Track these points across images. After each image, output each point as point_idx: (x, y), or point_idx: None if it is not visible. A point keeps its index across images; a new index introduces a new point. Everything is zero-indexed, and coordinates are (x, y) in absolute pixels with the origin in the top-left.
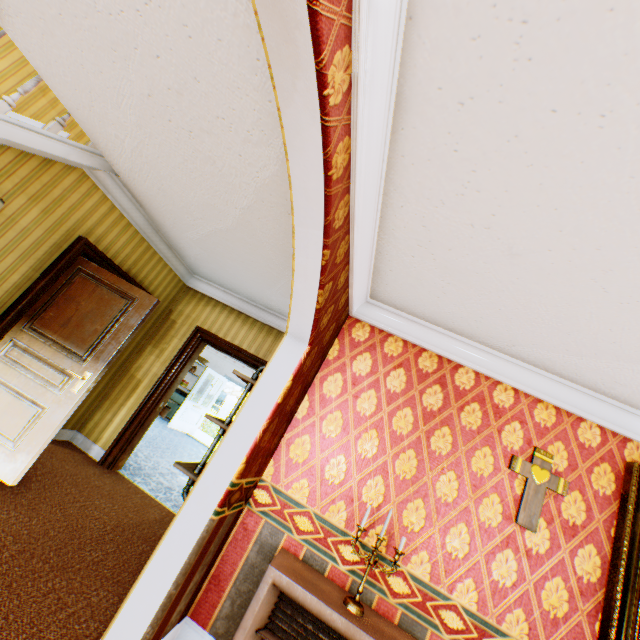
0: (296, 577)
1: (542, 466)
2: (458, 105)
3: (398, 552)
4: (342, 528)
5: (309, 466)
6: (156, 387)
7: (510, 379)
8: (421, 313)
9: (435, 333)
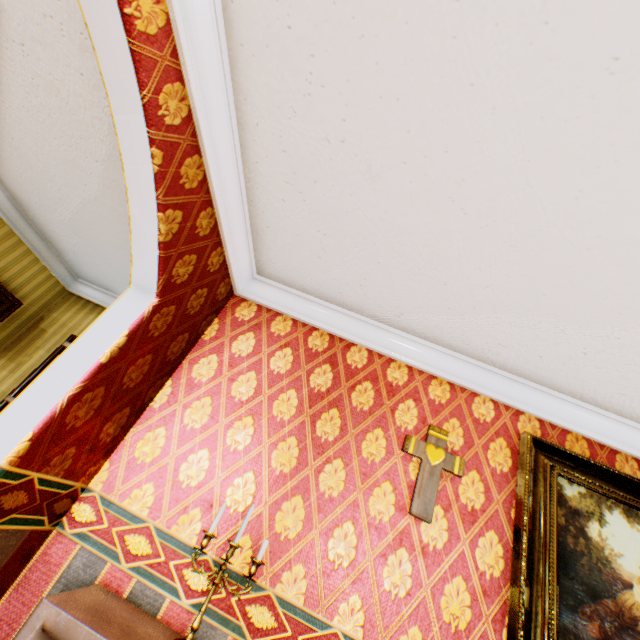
0: (90, 615)
1: (437, 444)
2: None
3: (255, 561)
4: (193, 545)
5: (159, 466)
6: (0, 408)
7: (404, 355)
8: (310, 286)
9: (326, 310)
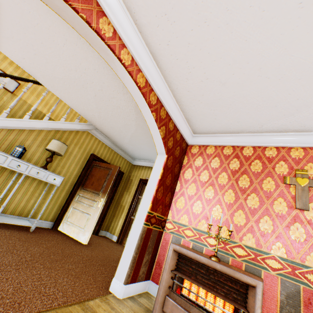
0: (183, 247)
1: (302, 177)
2: (167, 46)
3: (229, 230)
4: (206, 231)
5: (185, 209)
6: (130, 207)
7: (271, 143)
8: (216, 130)
9: (226, 137)
